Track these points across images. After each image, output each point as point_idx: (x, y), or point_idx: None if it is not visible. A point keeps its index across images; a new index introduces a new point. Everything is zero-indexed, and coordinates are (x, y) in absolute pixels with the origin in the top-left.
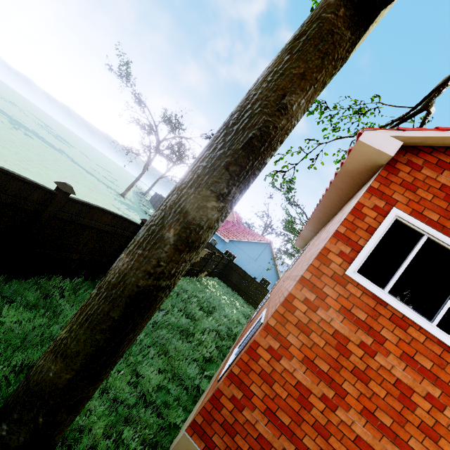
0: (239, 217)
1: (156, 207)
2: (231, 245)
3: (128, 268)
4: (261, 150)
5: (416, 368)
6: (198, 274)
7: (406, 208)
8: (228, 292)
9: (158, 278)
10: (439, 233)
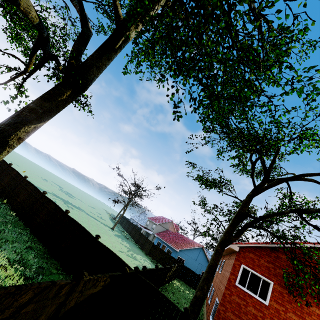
0: (177, 226)
1: (126, 228)
2: (180, 252)
3: (200, 294)
4: (215, 271)
5: (256, 309)
6: (172, 279)
7: (244, 264)
8: (187, 288)
9: (205, 295)
10: (253, 270)
